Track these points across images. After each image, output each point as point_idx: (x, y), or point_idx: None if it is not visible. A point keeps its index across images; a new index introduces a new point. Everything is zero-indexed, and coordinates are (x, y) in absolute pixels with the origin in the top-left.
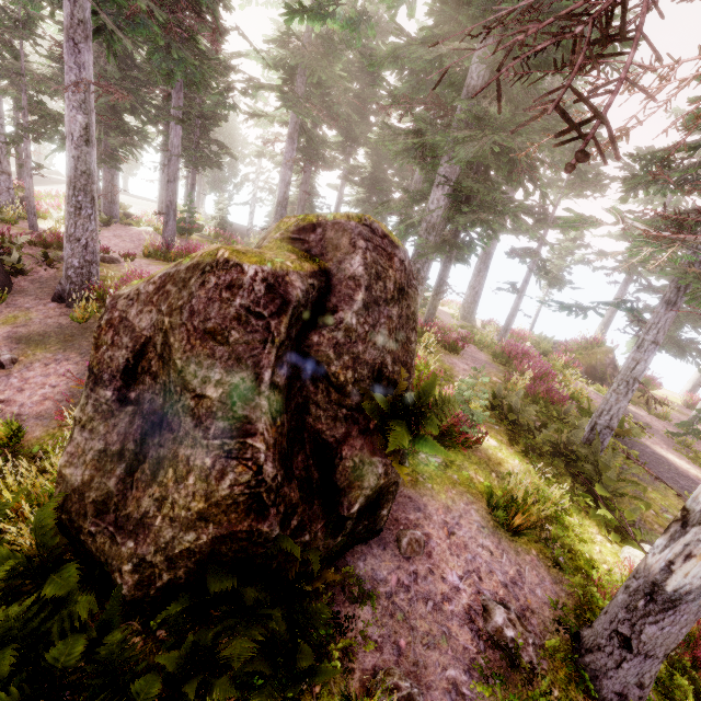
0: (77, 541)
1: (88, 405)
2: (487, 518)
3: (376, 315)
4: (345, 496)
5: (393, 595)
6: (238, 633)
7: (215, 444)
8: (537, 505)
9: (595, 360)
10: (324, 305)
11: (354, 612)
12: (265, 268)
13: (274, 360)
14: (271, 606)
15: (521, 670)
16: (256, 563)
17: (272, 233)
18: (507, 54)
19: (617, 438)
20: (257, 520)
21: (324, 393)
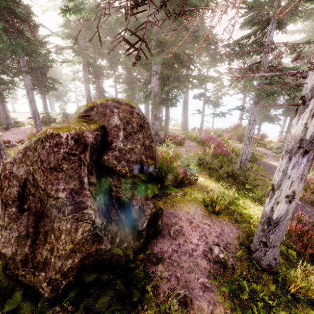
0: (18, 281)
1: (5, 218)
2: (205, 211)
3: (131, 140)
4: (139, 221)
5: (171, 256)
6: (101, 296)
7: (69, 217)
8: (222, 200)
9: (240, 133)
10: (106, 141)
11: (155, 269)
12: (71, 133)
13: (87, 172)
14: (117, 279)
15: (229, 269)
16: (105, 263)
17: (73, 116)
18: (99, 19)
19: (253, 163)
20: (99, 244)
21: (117, 180)
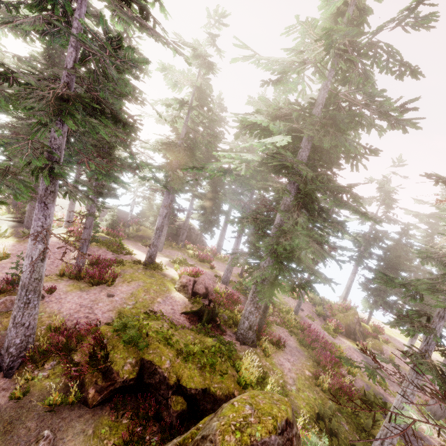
0: None
1: None
2: None
3: None
4: None
5: None
6: None
7: None
8: None
9: (349, 320)
10: None
11: None
12: None
13: None
14: None
15: None
16: None
17: None
18: None
19: None
20: None
21: None
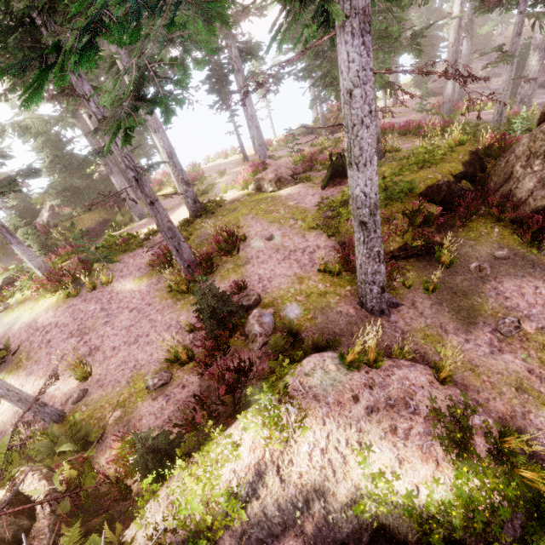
0: None
1: None
2: None
3: None
4: None
5: None
6: None
7: None
8: None
9: None
10: None
11: None
12: None
13: None
14: None
15: None
16: None
17: None
18: None
19: None
20: None
21: None
